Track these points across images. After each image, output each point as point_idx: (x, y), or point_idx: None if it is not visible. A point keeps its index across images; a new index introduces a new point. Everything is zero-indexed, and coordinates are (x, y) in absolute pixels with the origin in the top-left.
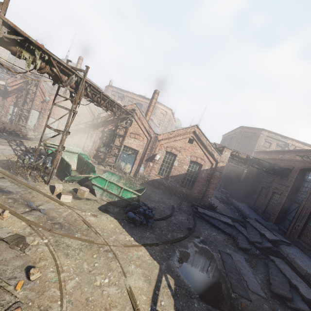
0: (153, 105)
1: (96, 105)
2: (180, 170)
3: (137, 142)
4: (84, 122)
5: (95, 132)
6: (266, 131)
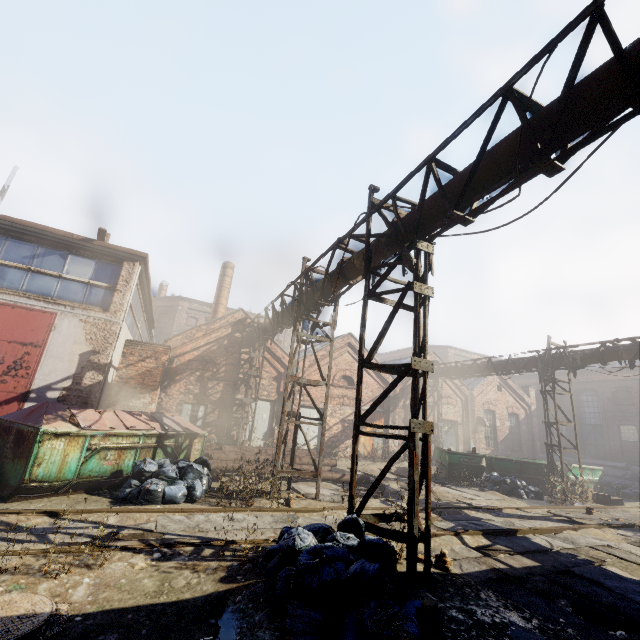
0: None
1: (505, 374)
2: (504, 430)
3: (452, 409)
4: (371, 398)
5: (397, 412)
6: (451, 349)
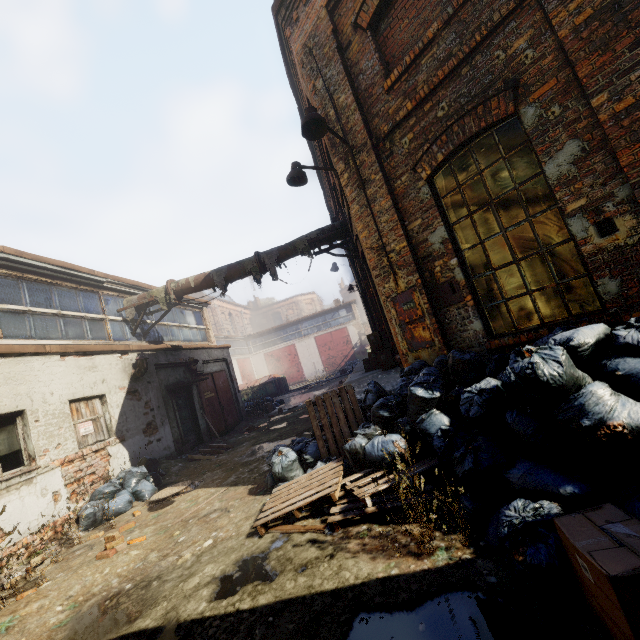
0: None
1: None
2: None
3: None
4: None
5: None
6: None
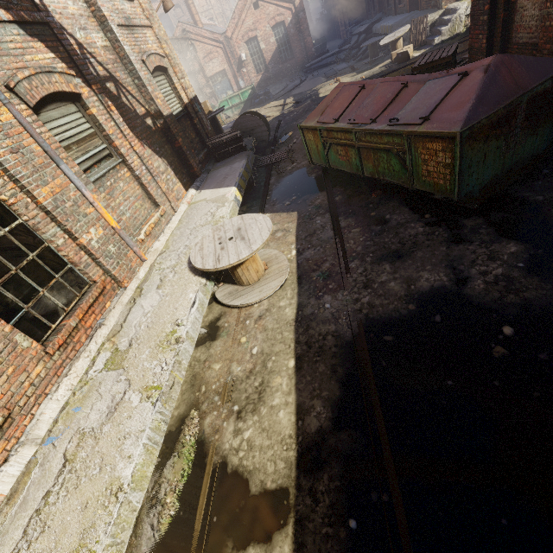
0: (191, 2)
1: None
2: (271, 48)
3: (216, 62)
4: None
5: None
6: None
